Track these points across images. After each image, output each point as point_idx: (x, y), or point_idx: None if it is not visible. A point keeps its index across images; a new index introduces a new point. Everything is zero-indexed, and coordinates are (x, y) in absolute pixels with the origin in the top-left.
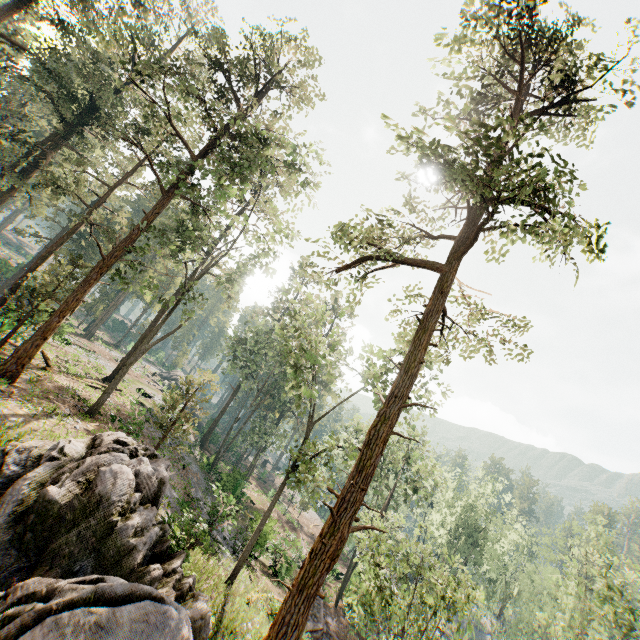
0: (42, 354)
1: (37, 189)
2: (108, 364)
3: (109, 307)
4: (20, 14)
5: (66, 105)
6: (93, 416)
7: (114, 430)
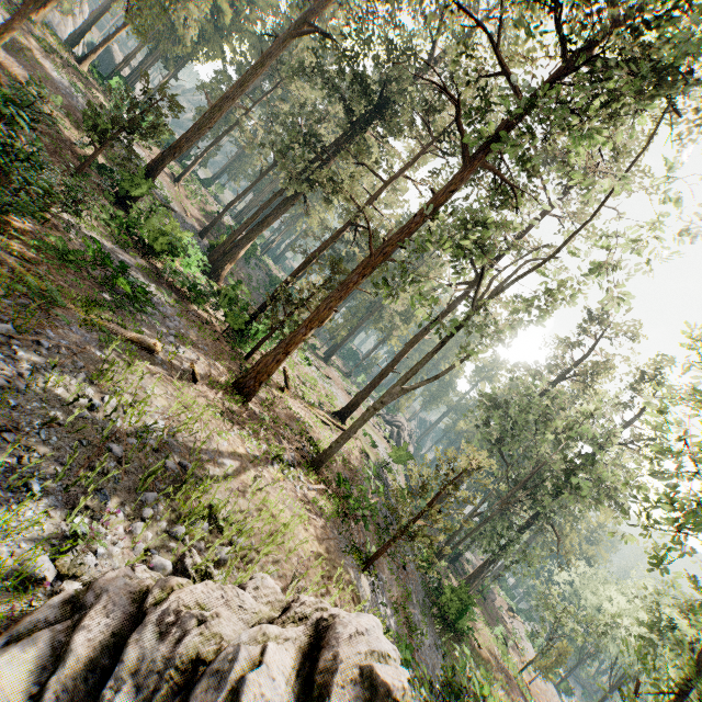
0: (283, 371)
1: (314, 189)
2: (339, 394)
3: (350, 333)
4: (333, 15)
5: (356, 97)
6: (318, 470)
7: (338, 500)
